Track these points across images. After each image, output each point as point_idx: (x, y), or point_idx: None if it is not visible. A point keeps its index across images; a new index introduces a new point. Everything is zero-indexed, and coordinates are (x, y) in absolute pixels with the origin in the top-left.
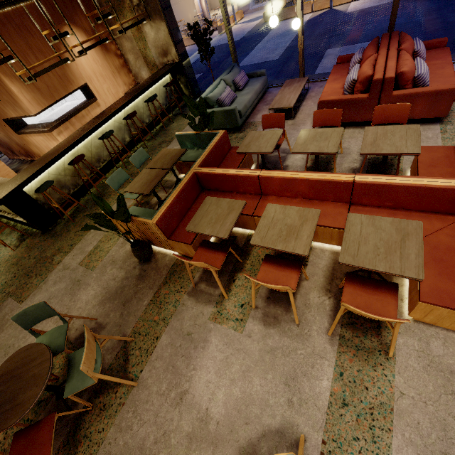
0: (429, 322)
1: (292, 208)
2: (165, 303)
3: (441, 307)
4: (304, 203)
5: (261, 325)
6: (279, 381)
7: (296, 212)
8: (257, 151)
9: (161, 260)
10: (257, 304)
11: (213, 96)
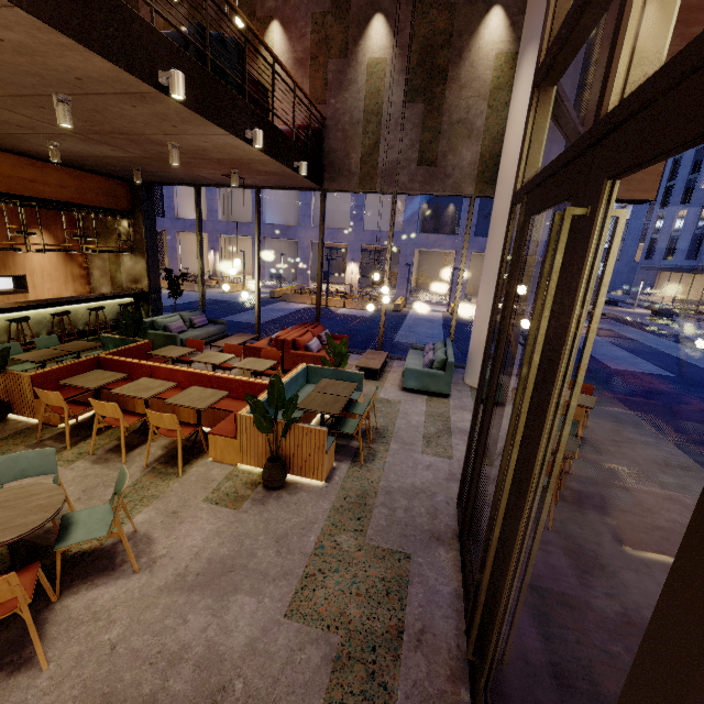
0: (221, 460)
1: (159, 381)
2: None
3: (218, 436)
4: (180, 391)
5: (89, 463)
6: (79, 490)
7: (161, 382)
8: (164, 355)
9: (12, 425)
10: (97, 453)
11: (162, 322)
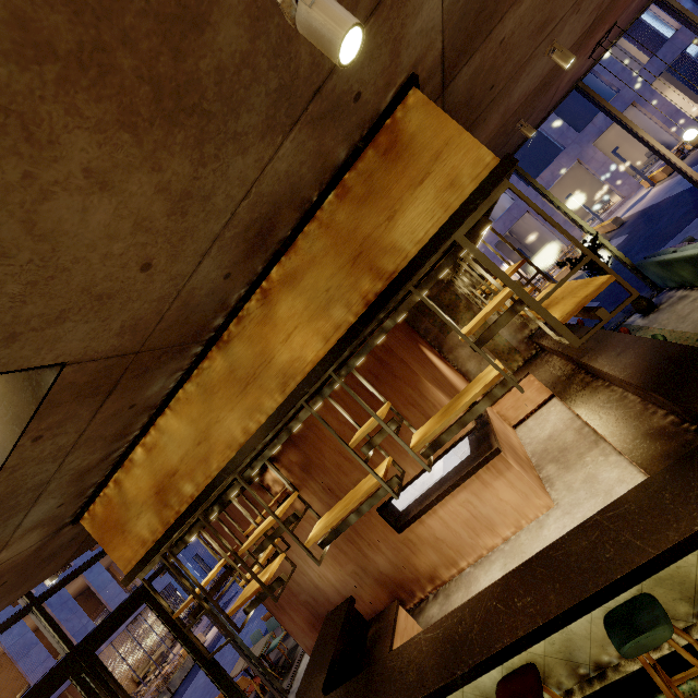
0: None
1: None
2: None
3: None
4: None
5: None
6: None
7: None
8: None
9: None
10: None
11: None
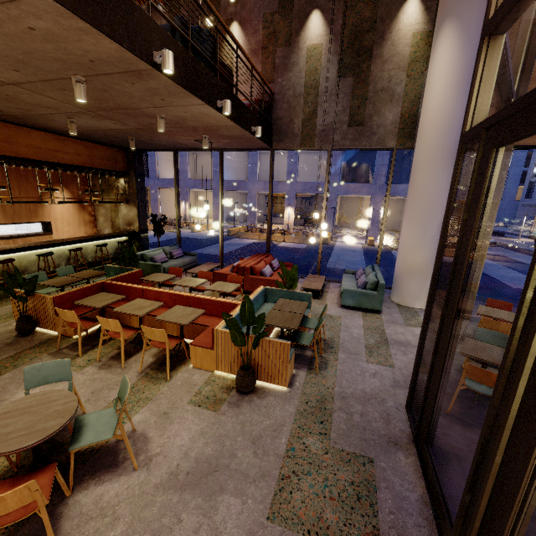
0: (200, 367)
1: (150, 301)
2: (23, 357)
3: (198, 347)
4: (166, 309)
5: (96, 369)
6: (88, 392)
7: (151, 302)
8: (153, 280)
9: (38, 336)
10: (102, 360)
11: (149, 254)
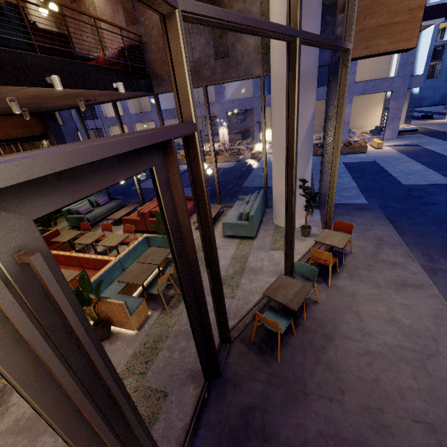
0: None
1: None
2: None
3: None
4: (64, 267)
5: None
6: None
7: None
8: (59, 241)
9: None
10: None
11: (74, 208)
